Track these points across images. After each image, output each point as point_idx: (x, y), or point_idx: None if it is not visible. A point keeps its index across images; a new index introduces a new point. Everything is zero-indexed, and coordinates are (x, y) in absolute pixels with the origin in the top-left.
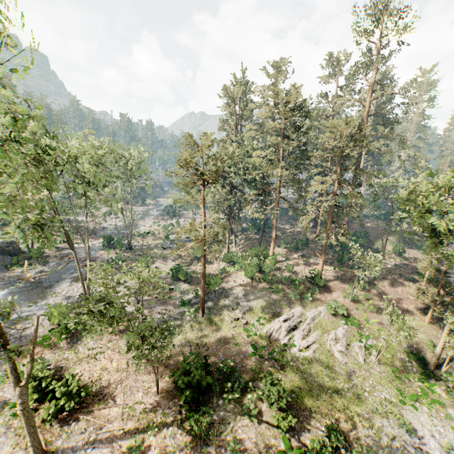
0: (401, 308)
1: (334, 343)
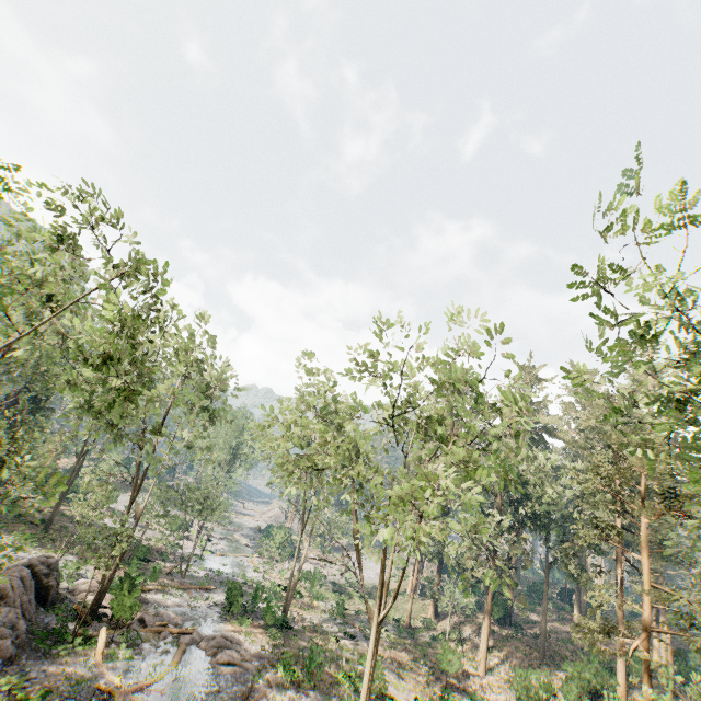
0: None
1: None
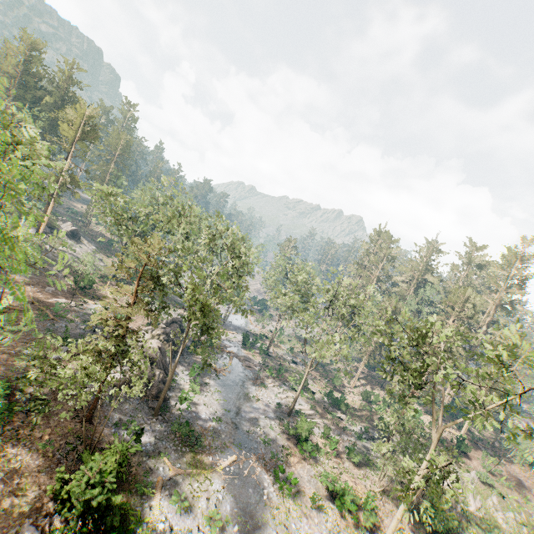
0: (525, 489)
1: (494, 510)
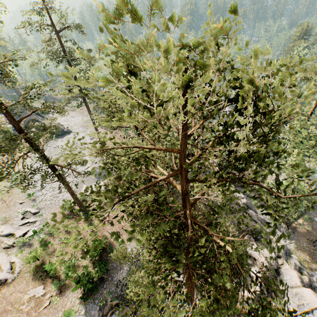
0: None
1: None
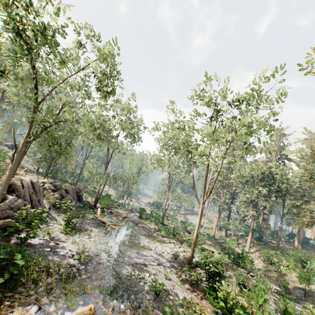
0: None
1: None
